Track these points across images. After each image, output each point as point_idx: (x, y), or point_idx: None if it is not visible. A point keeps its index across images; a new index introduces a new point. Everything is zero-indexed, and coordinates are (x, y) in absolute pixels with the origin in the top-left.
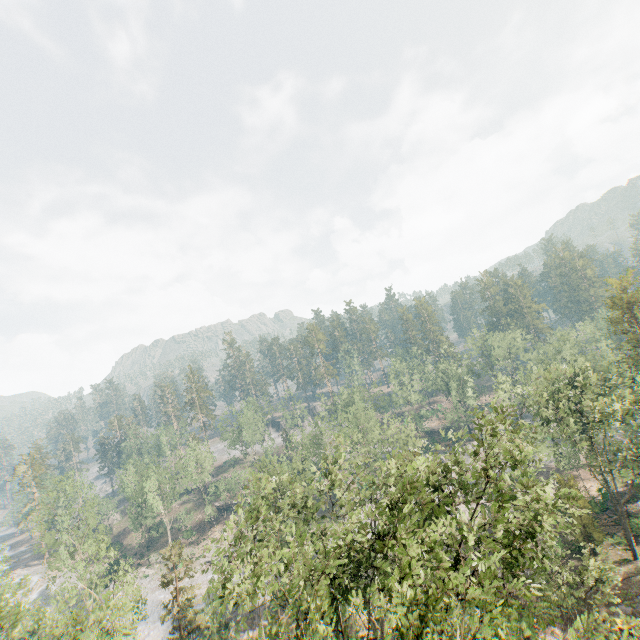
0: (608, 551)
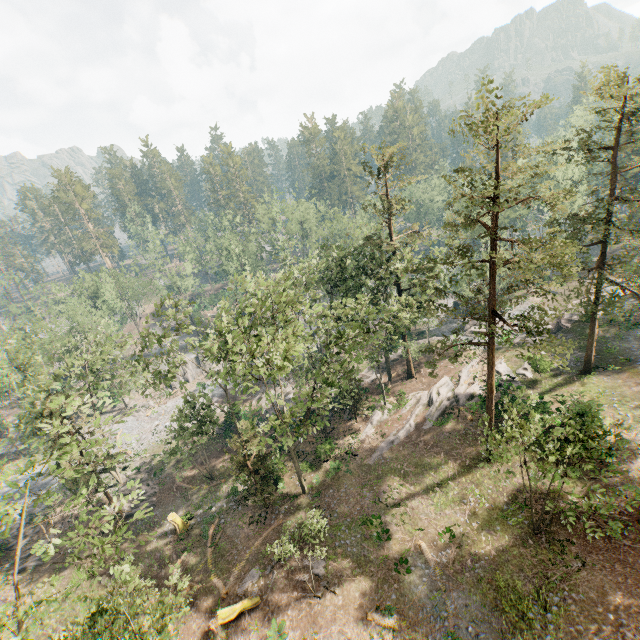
0: (290, 481)
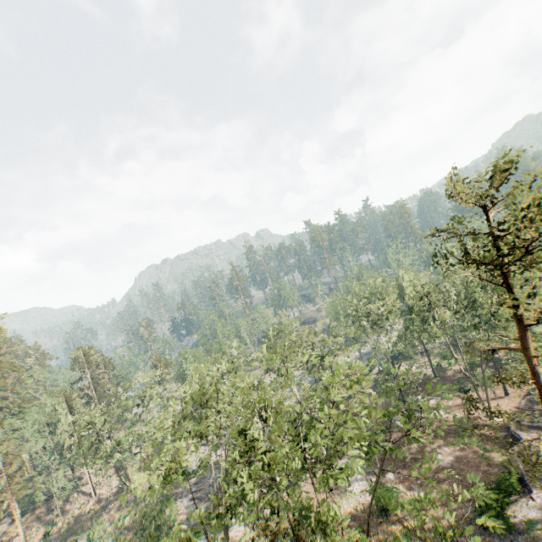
0: None
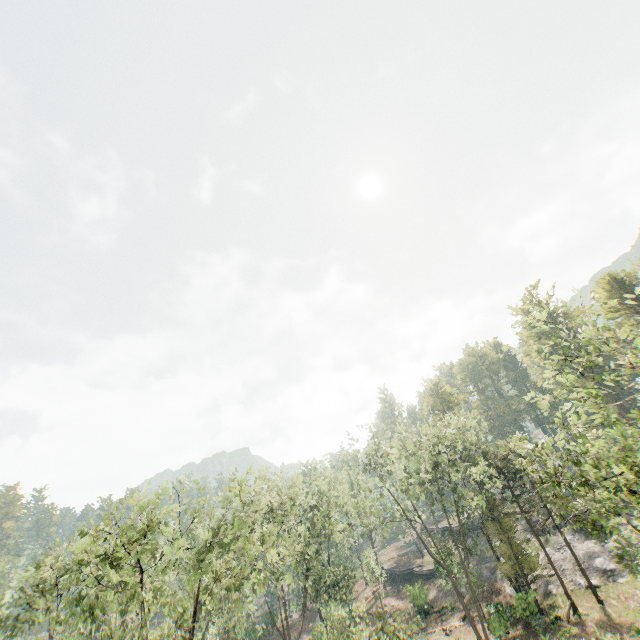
0: None
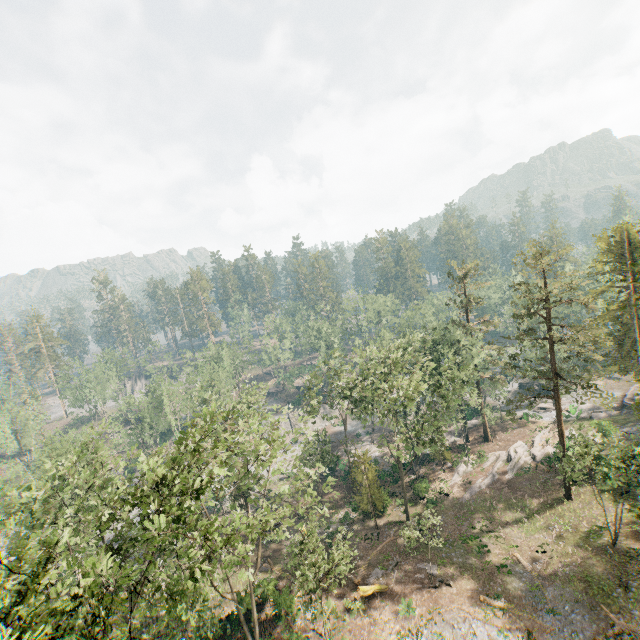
0: (393, 512)
